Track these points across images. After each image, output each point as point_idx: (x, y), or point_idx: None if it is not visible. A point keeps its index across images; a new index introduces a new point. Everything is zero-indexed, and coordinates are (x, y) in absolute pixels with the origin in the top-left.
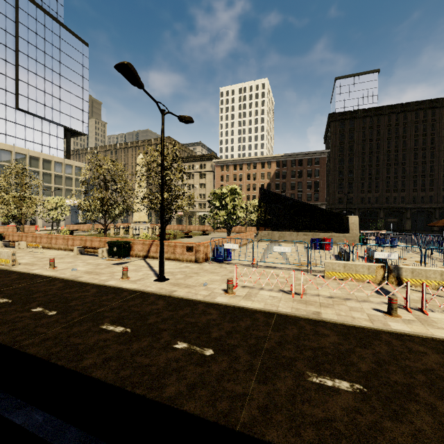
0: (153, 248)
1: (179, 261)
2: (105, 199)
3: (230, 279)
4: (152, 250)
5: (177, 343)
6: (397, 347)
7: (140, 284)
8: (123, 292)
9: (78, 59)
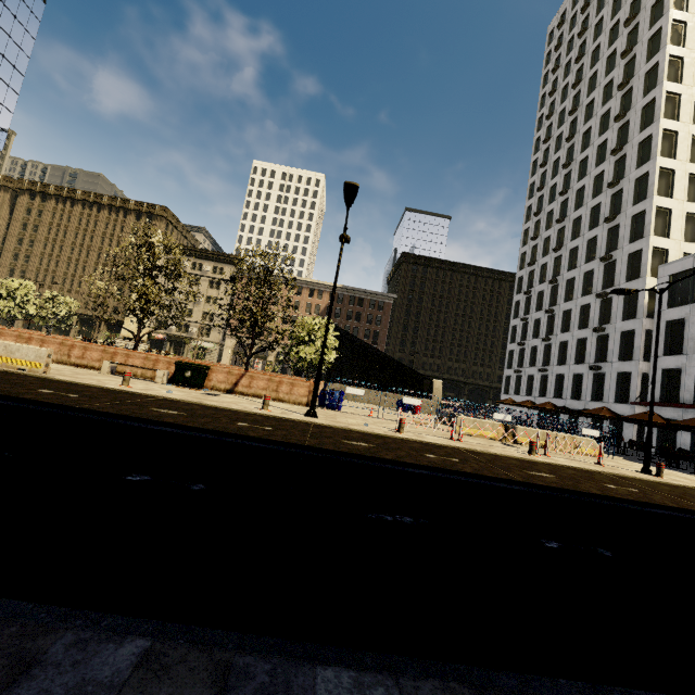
0: (245, 381)
1: (283, 403)
2: (157, 296)
3: (404, 419)
4: (243, 384)
5: (426, 454)
6: (551, 467)
7: (298, 417)
8: (295, 421)
9: (19, 14)
